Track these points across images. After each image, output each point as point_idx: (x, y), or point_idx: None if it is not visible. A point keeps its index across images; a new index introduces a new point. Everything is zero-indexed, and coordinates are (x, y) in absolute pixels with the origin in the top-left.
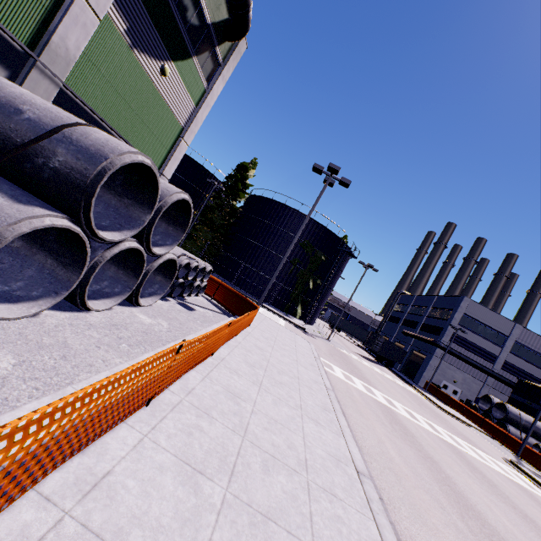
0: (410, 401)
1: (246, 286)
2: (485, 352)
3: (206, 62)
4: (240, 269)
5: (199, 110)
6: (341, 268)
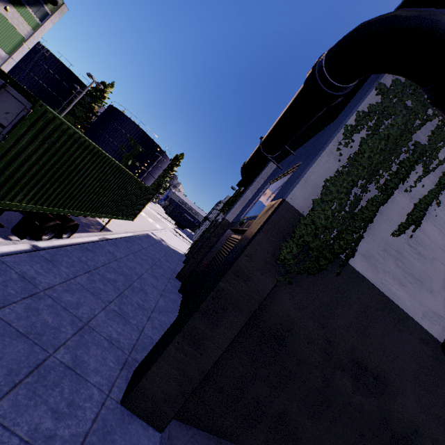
0: None
1: None
2: None
3: (39, 11)
4: None
5: (35, 32)
6: (157, 162)
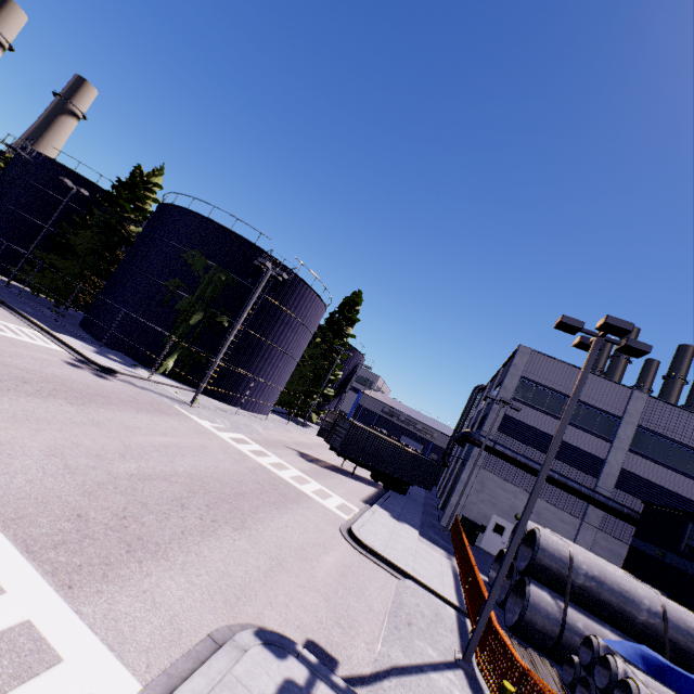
0: (121, 461)
1: (96, 330)
2: (576, 452)
3: None
4: (73, 295)
5: None
6: (283, 306)
